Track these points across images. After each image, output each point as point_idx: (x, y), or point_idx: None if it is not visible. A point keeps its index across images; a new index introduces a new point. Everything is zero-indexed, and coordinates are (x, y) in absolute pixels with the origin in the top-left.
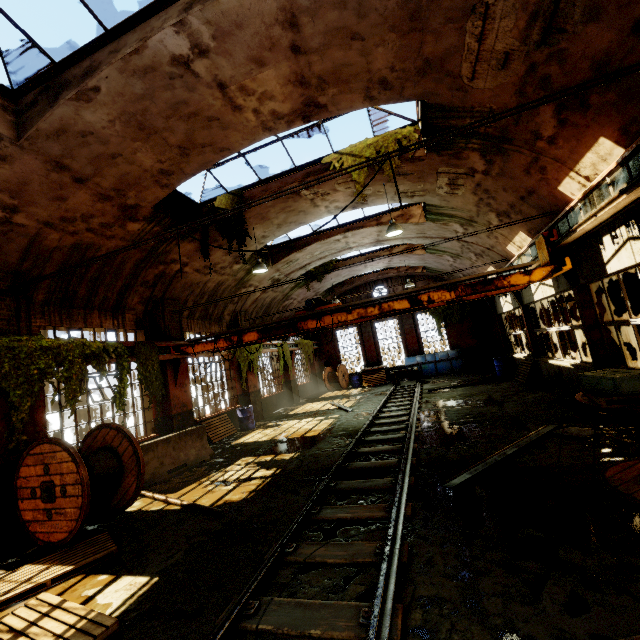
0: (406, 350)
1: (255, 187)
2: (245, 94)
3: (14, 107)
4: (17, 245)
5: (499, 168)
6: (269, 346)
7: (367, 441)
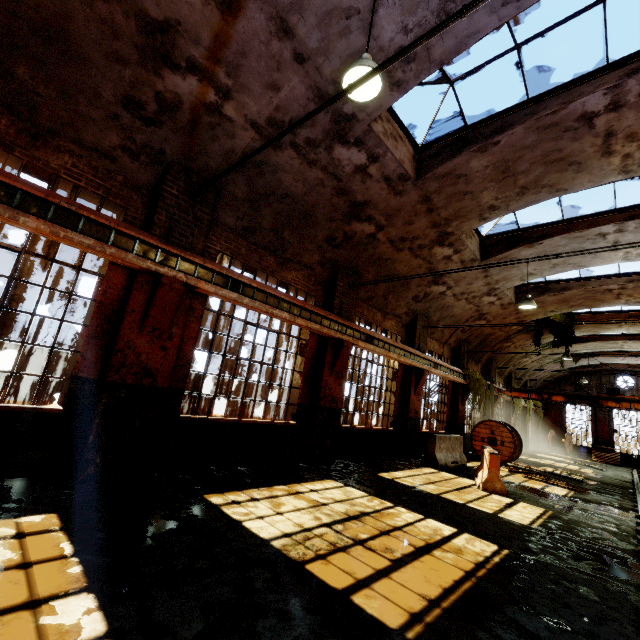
0: None
1: (584, 314)
2: (628, 296)
3: (515, 290)
4: (477, 333)
5: None
6: (522, 400)
7: None
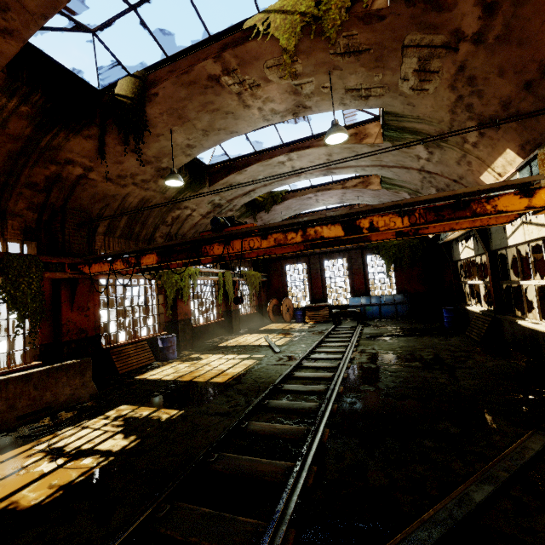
0: (352, 290)
1: (161, 66)
2: None
3: None
4: None
5: (503, 23)
6: (208, 274)
7: (269, 408)
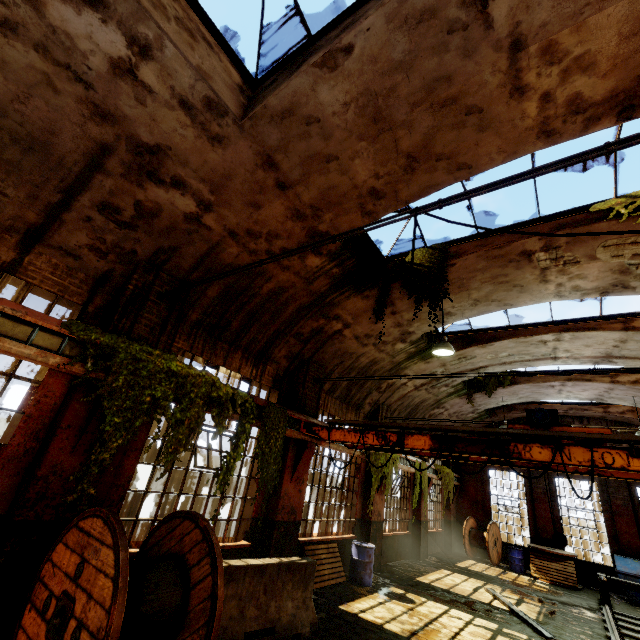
0: (613, 540)
1: (467, 241)
2: (545, 62)
3: (250, 94)
4: (196, 250)
5: None
6: (406, 461)
7: None
